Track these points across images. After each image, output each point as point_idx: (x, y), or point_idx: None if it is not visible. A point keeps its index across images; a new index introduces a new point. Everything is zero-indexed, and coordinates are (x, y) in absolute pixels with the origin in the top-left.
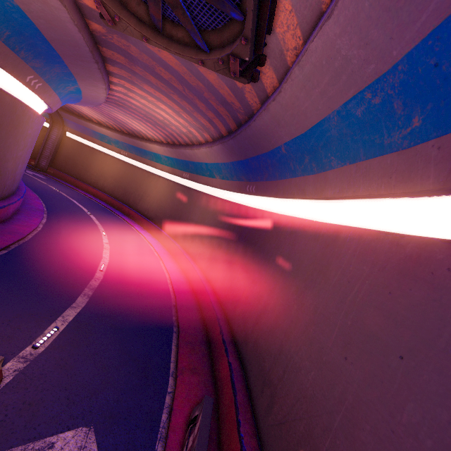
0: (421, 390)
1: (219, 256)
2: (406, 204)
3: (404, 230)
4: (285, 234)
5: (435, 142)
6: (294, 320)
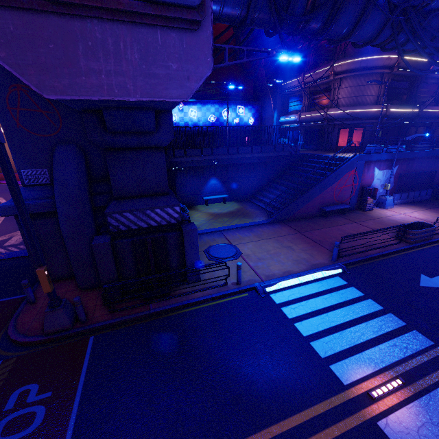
0: None
1: None
2: None
3: None
4: None
5: None
6: None
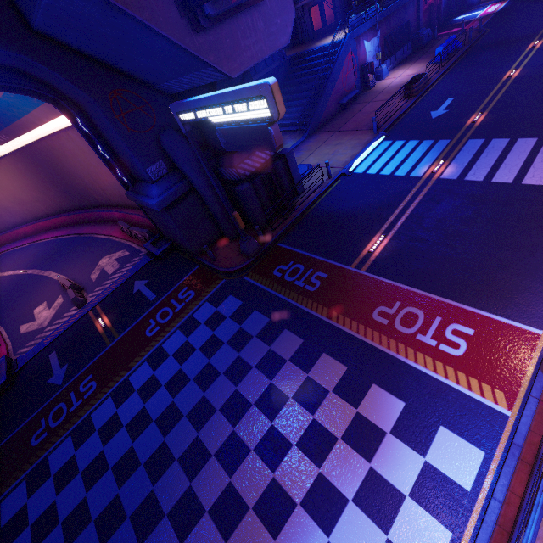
0: None
1: (56, 193)
2: None
3: None
4: (59, 148)
5: (47, 104)
6: (101, 174)
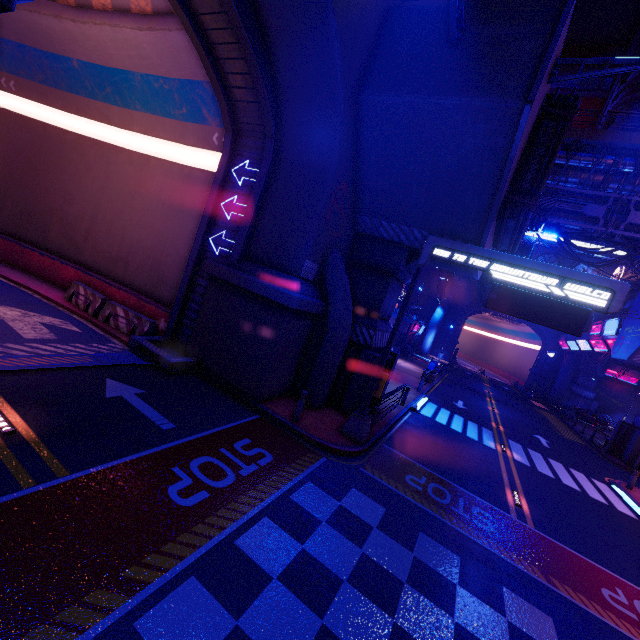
0: (193, 219)
1: None
2: (183, 148)
3: (184, 163)
4: (95, 156)
5: (192, 125)
6: (129, 220)
